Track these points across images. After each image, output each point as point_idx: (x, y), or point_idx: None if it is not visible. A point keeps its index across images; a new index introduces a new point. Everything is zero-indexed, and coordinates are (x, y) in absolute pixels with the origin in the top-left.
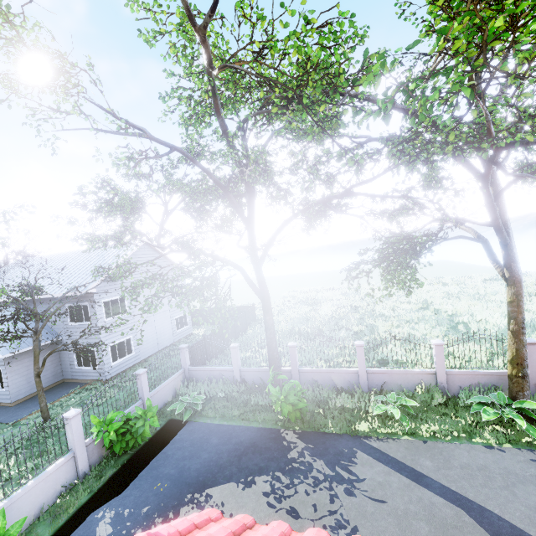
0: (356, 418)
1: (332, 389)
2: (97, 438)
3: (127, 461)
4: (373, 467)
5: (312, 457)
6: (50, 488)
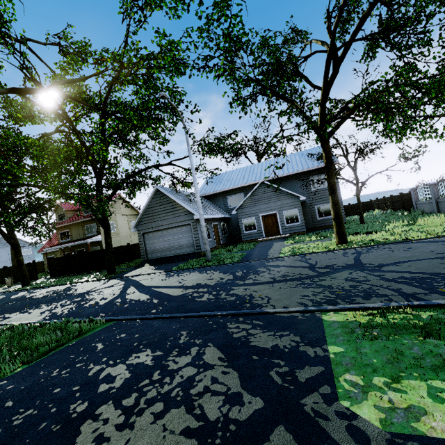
0: None
1: None
2: None
3: None
4: None
5: None
6: None
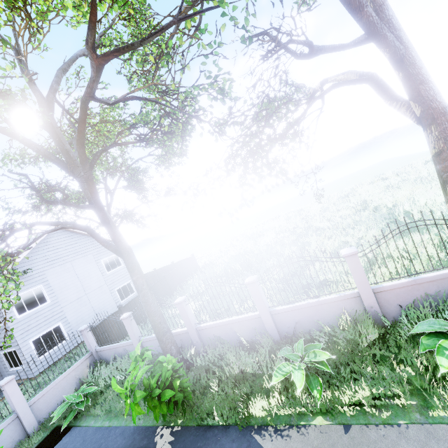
0: (256, 389)
1: (234, 346)
2: None
3: None
4: None
5: None
6: None
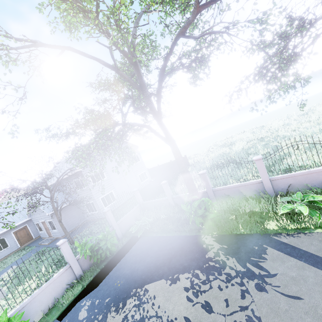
0: (265, 219)
1: (241, 199)
2: (81, 254)
3: (104, 266)
4: (285, 262)
5: (226, 256)
6: (58, 287)
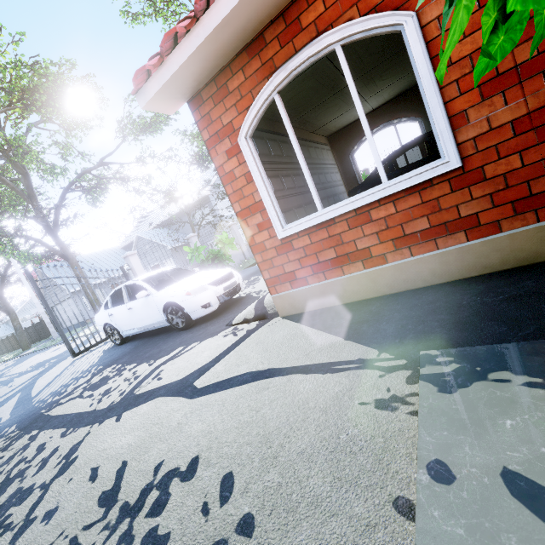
0: None
1: None
2: None
3: None
4: None
5: None
6: (235, 259)
